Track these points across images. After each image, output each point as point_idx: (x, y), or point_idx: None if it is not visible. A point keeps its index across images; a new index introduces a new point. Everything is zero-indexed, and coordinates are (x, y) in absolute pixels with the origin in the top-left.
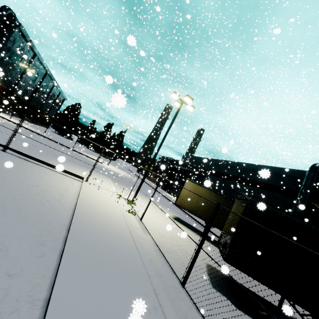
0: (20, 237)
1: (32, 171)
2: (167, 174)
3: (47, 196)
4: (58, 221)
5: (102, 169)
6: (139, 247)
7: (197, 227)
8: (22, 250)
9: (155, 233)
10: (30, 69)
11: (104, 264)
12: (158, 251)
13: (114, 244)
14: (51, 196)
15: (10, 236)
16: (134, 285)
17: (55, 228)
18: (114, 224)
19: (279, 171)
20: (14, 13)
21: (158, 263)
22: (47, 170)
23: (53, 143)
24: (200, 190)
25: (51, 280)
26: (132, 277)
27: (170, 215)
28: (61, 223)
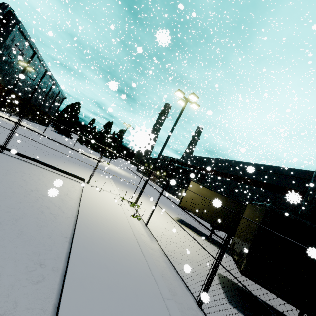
0: (15, 256)
1: (30, 174)
2: (167, 173)
3: (46, 202)
4: (59, 233)
5: (102, 168)
6: (148, 260)
7: (201, 229)
8: (17, 275)
9: (162, 240)
10: (29, 67)
11: (113, 287)
12: (168, 262)
13: (122, 259)
14: (51, 202)
15: (3, 257)
16: (149, 313)
17: (55, 241)
18: (120, 233)
19: (284, 171)
20: (13, 10)
21: (170, 278)
22: (46, 172)
23: (52, 142)
24: (205, 192)
25: (52, 315)
26: (145, 301)
27: (173, 217)
28: (62, 235)
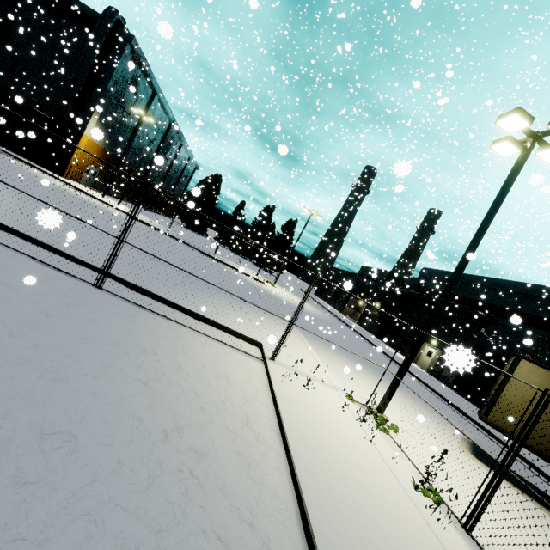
0: None
1: (157, 352)
2: (383, 305)
3: (212, 502)
4: None
5: (270, 299)
6: None
7: (531, 480)
8: None
9: None
10: (147, 116)
11: None
12: None
13: None
14: (222, 489)
15: None
16: None
17: None
18: None
19: None
20: (123, 19)
21: None
22: (187, 333)
23: (183, 247)
24: None
25: None
26: None
27: (456, 438)
28: None
